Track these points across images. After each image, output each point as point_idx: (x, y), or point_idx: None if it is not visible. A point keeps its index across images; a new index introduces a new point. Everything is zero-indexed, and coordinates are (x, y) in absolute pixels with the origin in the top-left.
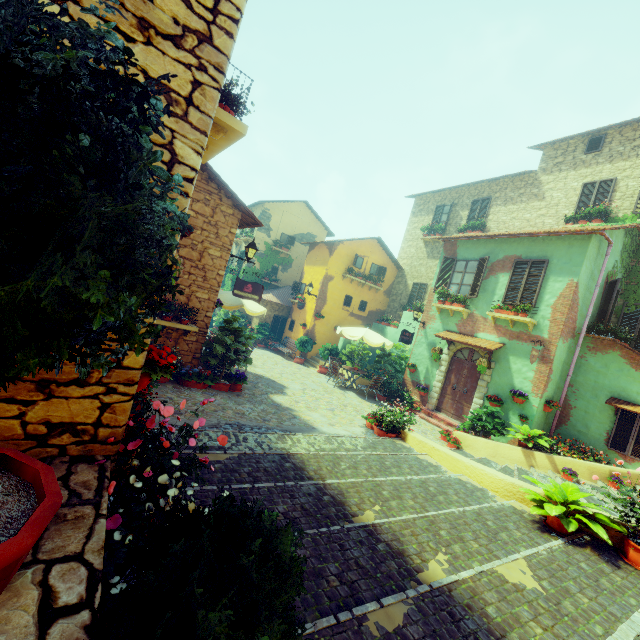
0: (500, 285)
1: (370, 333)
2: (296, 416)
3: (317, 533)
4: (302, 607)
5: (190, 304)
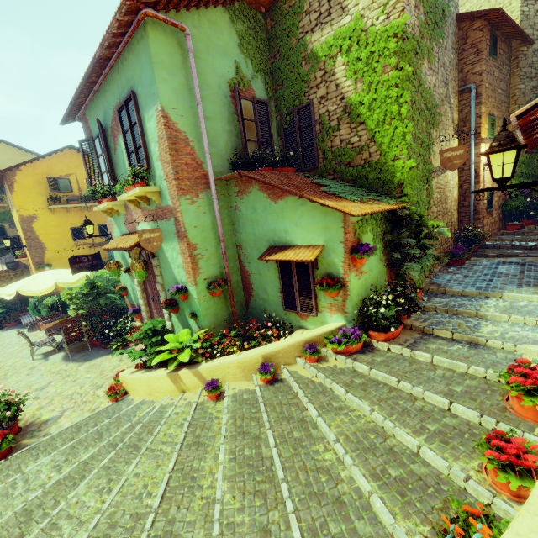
0: (125, 153)
1: (41, 277)
2: None
3: None
4: None
5: None
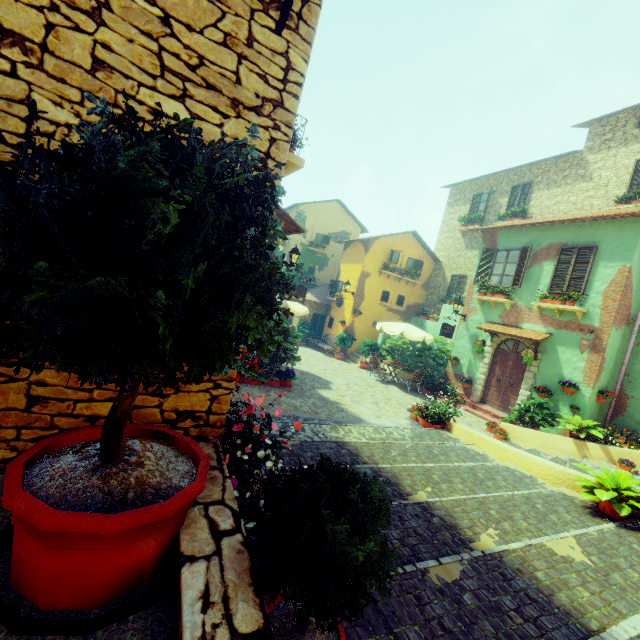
0: (545, 274)
1: (410, 328)
2: (344, 409)
3: None
4: None
5: None
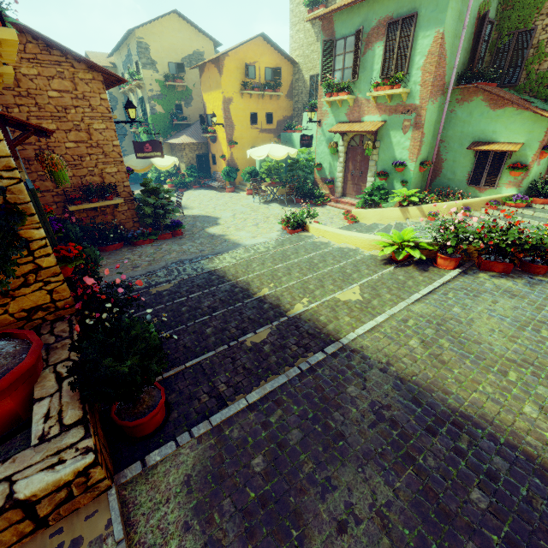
0: (377, 58)
1: (275, 148)
2: (226, 239)
3: (226, 311)
4: (213, 346)
5: (106, 181)
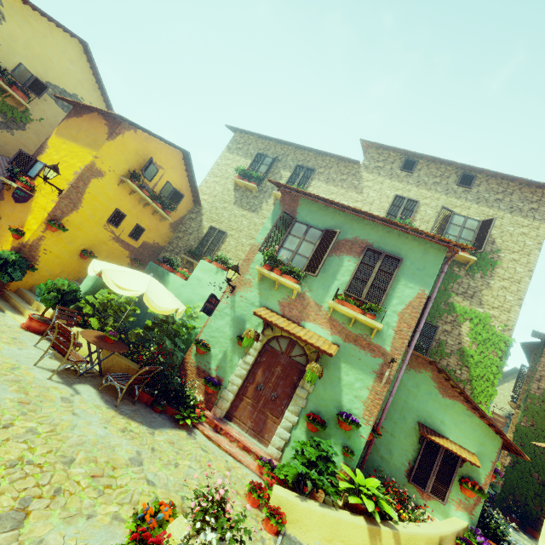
0: (344, 270)
1: (156, 287)
2: None
3: None
4: None
5: None
